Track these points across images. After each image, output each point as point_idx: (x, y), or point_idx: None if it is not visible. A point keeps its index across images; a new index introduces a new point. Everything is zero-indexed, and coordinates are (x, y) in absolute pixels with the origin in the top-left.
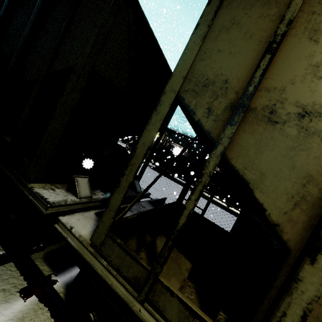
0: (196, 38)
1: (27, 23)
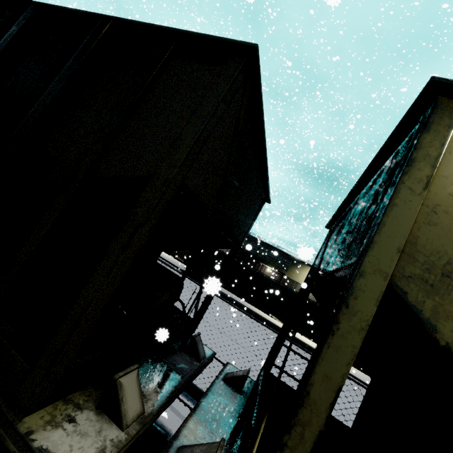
0: (414, 182)
1: (52, 82)
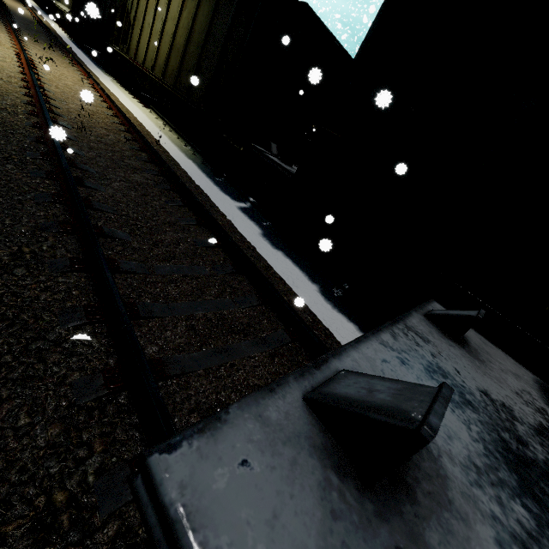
0: None
1: None
